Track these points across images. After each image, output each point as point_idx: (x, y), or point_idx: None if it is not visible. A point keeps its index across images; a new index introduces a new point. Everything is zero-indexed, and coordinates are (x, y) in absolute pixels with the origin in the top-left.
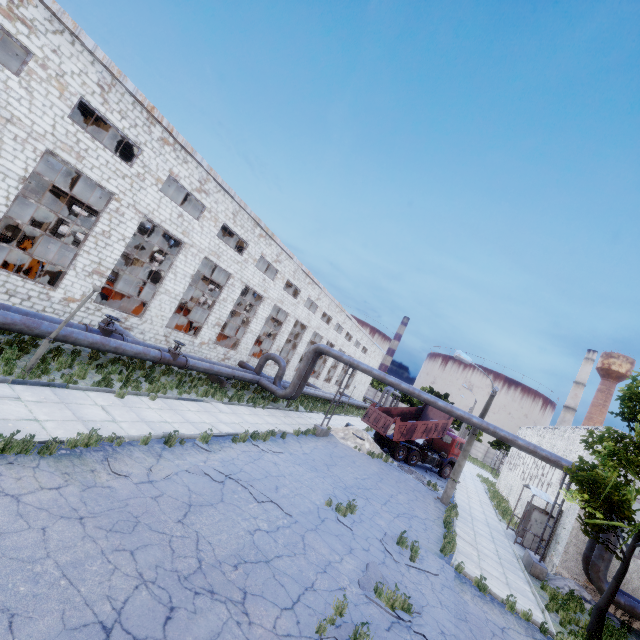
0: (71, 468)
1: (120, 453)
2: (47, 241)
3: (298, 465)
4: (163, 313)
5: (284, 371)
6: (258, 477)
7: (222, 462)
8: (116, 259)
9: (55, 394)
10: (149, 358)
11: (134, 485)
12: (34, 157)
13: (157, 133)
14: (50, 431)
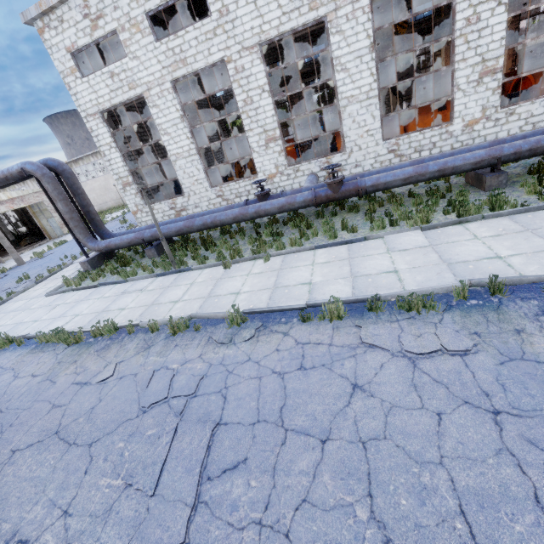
0: (70, 357)
1: (121, 342)
2: None
3: (479, 412)
4: (366, 128)
5: None
6: (232, 417)
7: (212, 366)
8: (273, 115)
9: (175, 279)
10: (299, 205)
11: (69, 385)
12: (172, 97)
13: None
14: (115, 319)
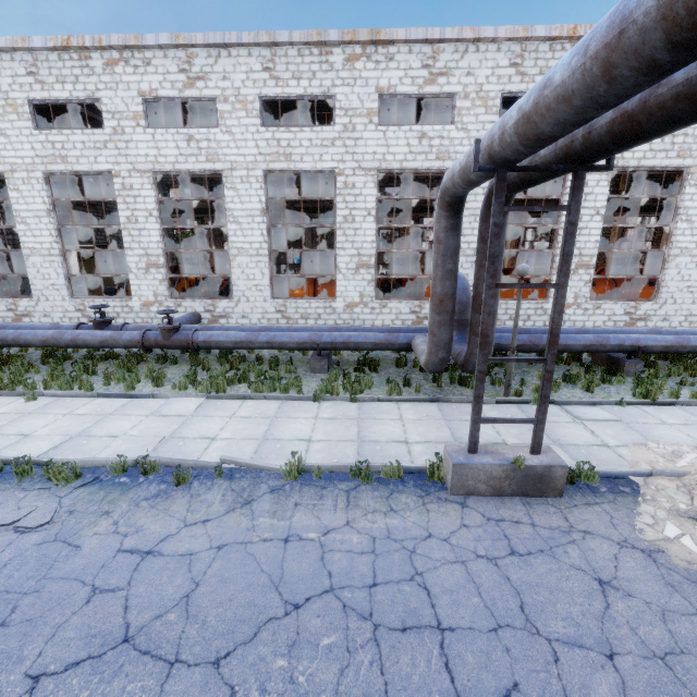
0: None
1: None
2: (317, 264)
3: None
4: (256, 282)
5: (458, 303)
6: None
7: None
8: (159, 241)
9: None
10: (126, 344)
11: None
12: (42, 187)
13: (99, 64)
14: None
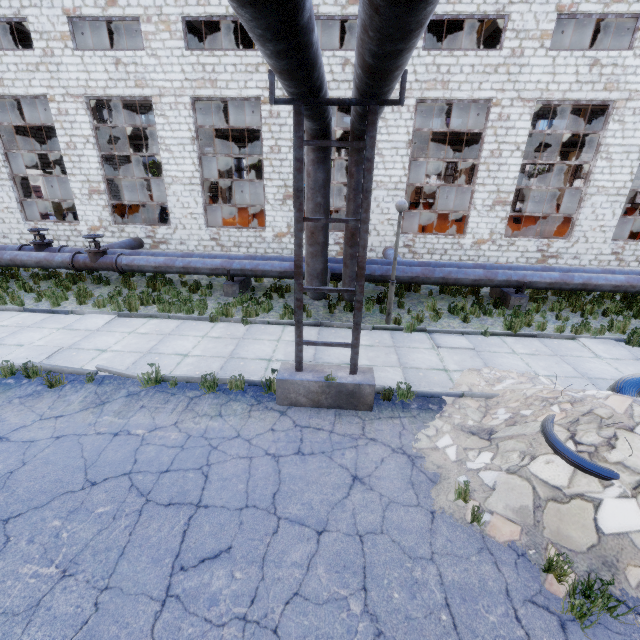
0: None
1: None
2: None
3: None
4: (190, 210)
5: None
6: None
7: None
8: (98, 168)
9: None
10: (59, 265)
11: None
12: None
13: None
14: None
